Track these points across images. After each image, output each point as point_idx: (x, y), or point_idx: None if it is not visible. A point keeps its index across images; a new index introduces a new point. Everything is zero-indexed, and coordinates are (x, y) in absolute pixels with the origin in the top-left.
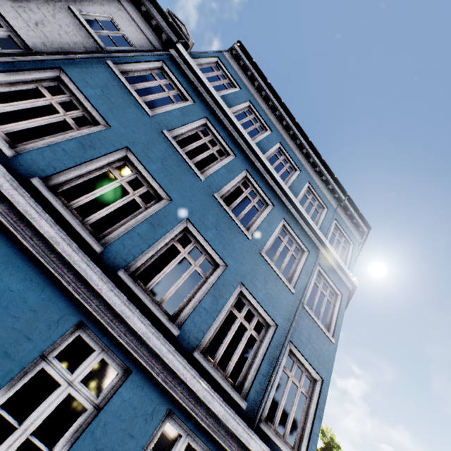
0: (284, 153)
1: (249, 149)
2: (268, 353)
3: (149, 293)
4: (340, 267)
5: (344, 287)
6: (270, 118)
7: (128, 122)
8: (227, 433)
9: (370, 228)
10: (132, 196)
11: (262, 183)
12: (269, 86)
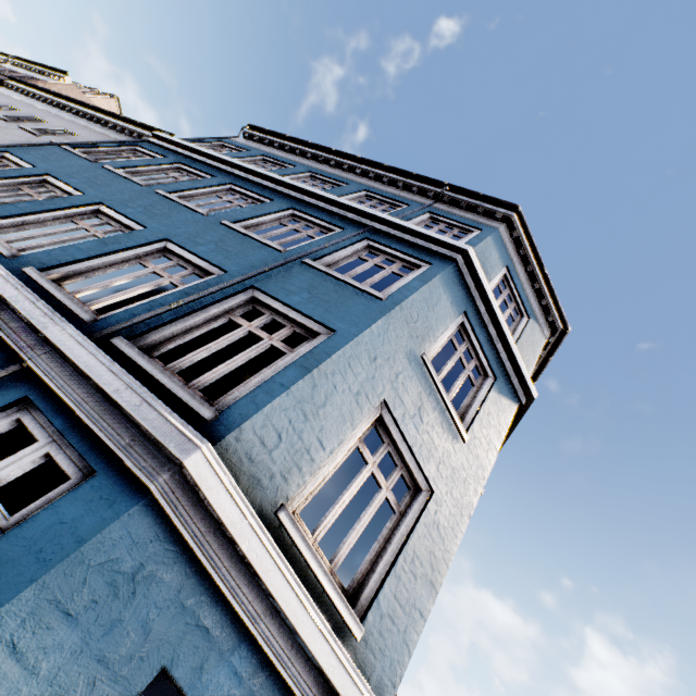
0: (319, 178)
1: (239, 170)
2: (186, 289)
3: (4, 243)
4: (419, 236)
5: (439, 258)
6: (297, 161)
7: (61, 166)
8: (23, 329)
9: (514, 206)
10: (37, 198)
11: (257, 189)
12: (290, 139)
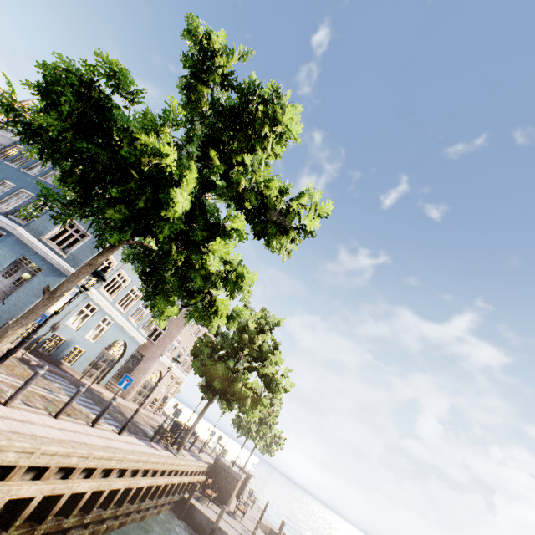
0: None
1: None
2: (25, 202)
3: None
4: None
5: None
6: None
7: None
8: None
9: None
10: None
11: None
12: None
